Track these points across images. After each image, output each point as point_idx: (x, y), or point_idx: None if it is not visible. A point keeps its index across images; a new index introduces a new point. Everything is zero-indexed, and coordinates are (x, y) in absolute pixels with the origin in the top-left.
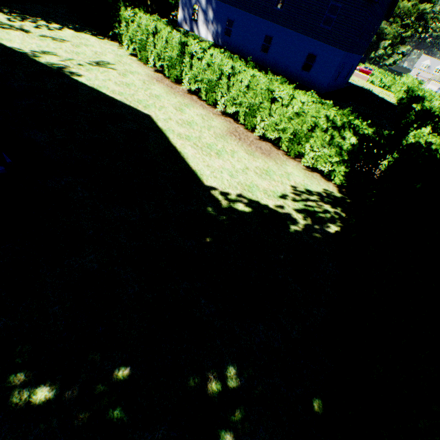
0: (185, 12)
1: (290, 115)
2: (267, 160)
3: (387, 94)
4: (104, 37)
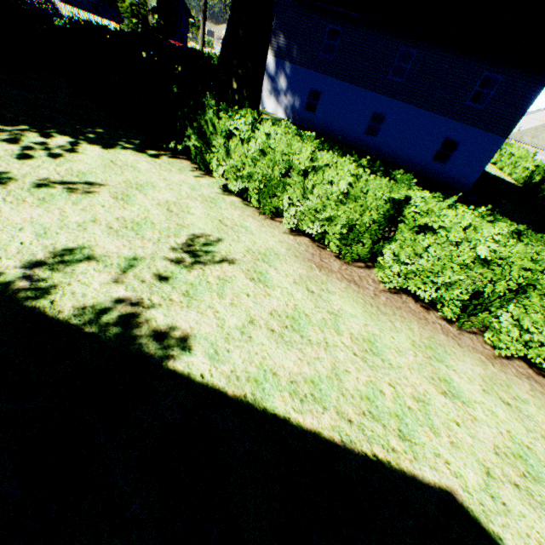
0: None
1: None
2: None
3: (490, 167)
4: (156, 149)
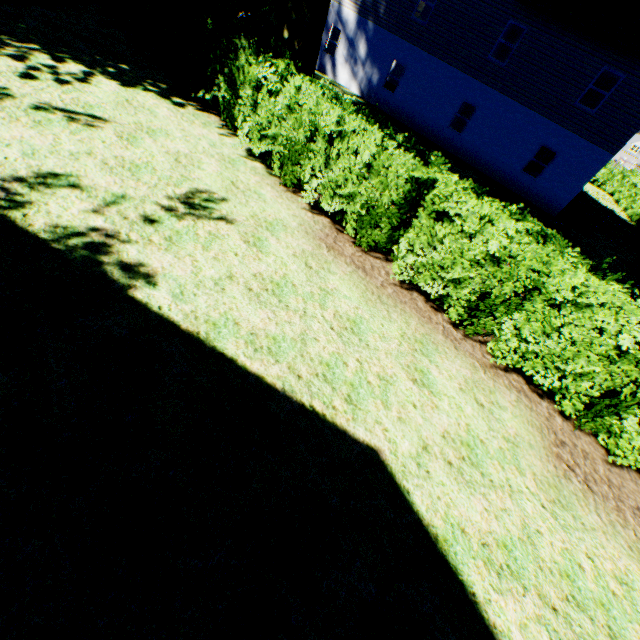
0: None
1: None
2: None
3: (604, 197)
4: (184, 98)
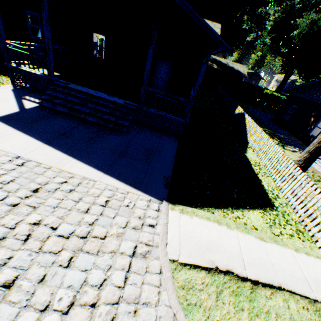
0: None
1: None
2: None
3: None
4: None
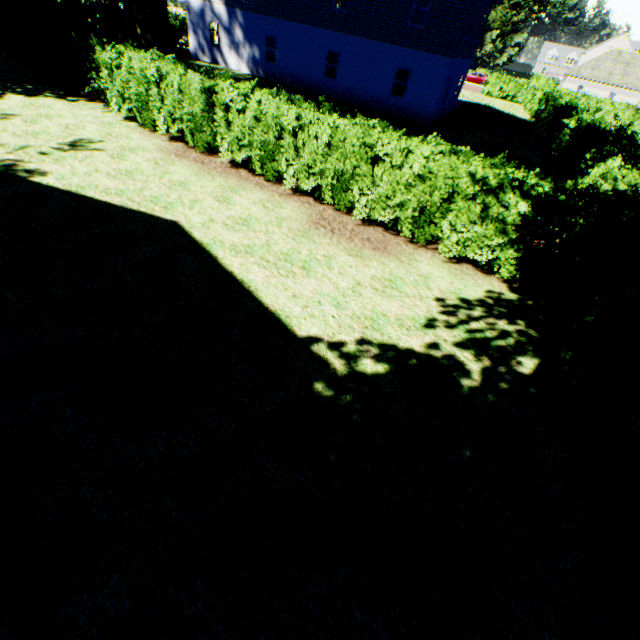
0: (200, 36)
1: (408, 180)
2: (386, 260)
3: (514, 107)
4: (77, 97)
